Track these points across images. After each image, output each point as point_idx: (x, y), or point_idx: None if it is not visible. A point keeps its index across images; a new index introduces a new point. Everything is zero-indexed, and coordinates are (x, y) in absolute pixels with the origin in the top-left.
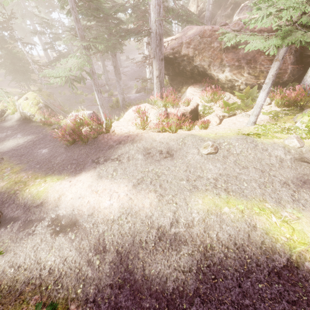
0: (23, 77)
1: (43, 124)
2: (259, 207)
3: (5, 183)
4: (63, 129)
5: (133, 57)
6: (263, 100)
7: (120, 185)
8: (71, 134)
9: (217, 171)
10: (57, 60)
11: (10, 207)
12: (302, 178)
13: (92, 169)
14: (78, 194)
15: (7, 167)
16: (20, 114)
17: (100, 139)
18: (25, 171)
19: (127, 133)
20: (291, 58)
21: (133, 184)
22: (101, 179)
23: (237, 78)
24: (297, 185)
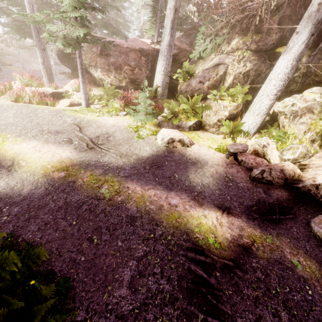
0: None
1: None
2: (0, 135)
3: None
4: None
5: None
6: (82, 88)
7: None
8: None
9: (10, 122)
10: None
11: None
12: (61, 131)
13: None
14: None
15: None
16: None
17: None
18: None
19: None
20: (148, 73)
21: None
22: None
23: (105, 78)
24: (50, 132)
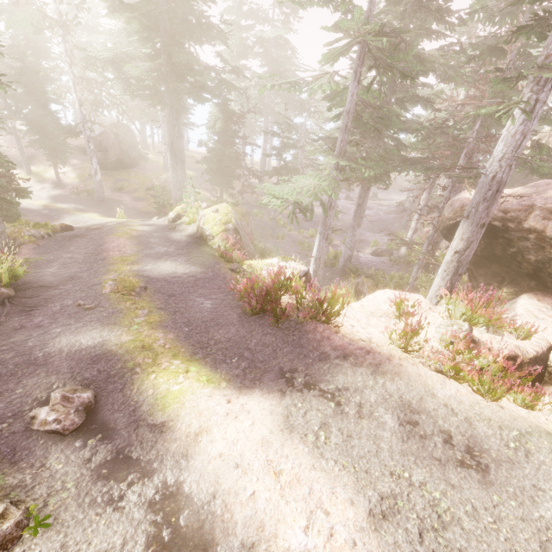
0: (222, 181)
1: (219, 255)
2: None
3: (129, 338)
4: (251, 282)
5: (384, 197)
6: None
7: (336, 489)
8: (261, 298)
9: None
10: (277, 172)
11: (113, 394)
12: None
13: (275, 393)
14: (236, 454)
15: (144, 308)
16: (196, 228)
17: (309, 329)
18: (165, 329)
19: (365, 342)
20: None
21: (370, 507)
22: (292, 435)
23: None
24: None
